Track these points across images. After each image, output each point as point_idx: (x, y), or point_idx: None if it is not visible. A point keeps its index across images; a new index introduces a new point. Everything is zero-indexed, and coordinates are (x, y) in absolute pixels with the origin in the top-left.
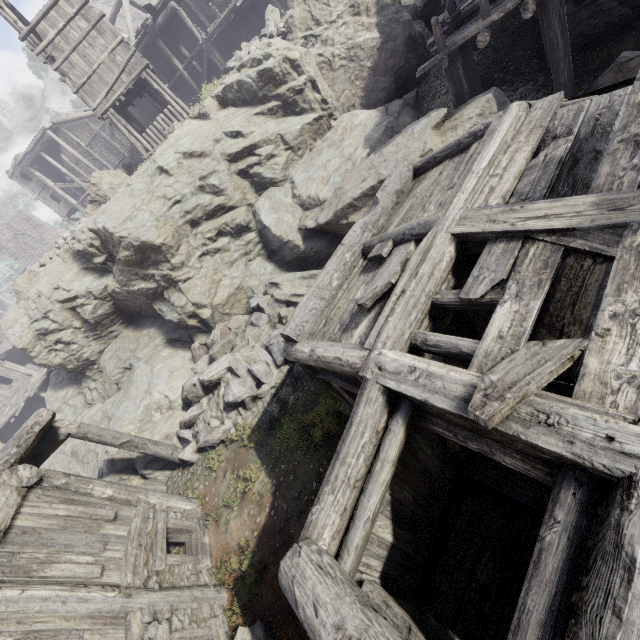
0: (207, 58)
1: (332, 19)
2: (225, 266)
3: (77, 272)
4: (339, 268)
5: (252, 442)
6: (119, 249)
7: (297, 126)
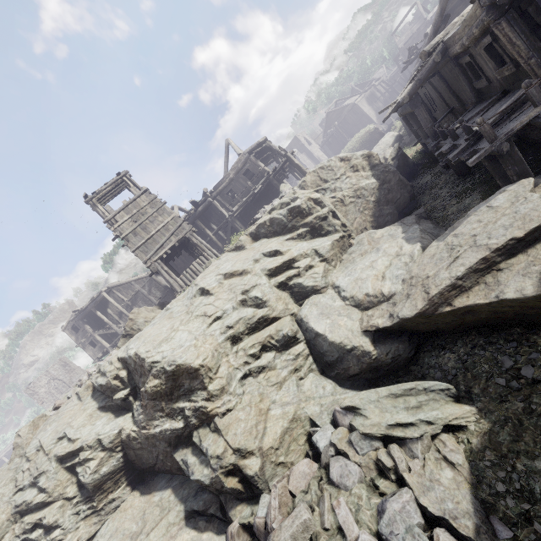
0: (231, 226)
1: (336, 177)
2: (272, 388)
3: (91, 413)
4: None
5: None
6: (147, 377)
7: (328, 242)
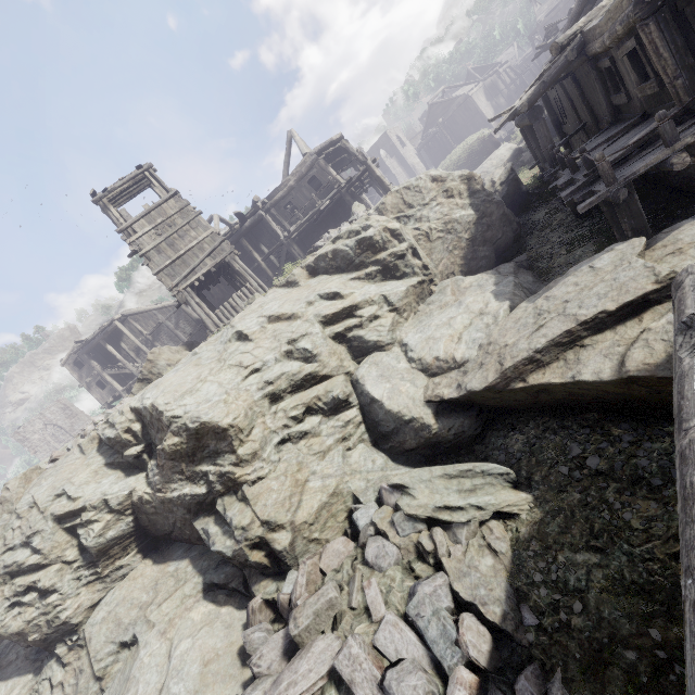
0: (286, 251)
1: (425, 202)
2: (314, 458)
3: (97, 469)
4: None
5: None
6: (166, 434)
7: (401, 287)
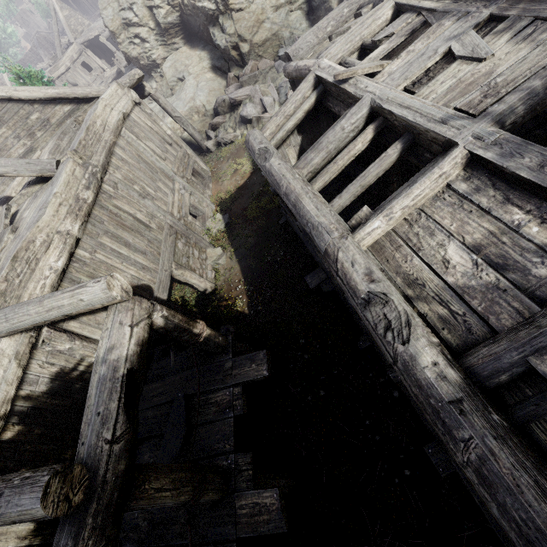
0: None
1: None
2: (271, 9)
3: None
4: (336, 18)
5: None
6: None
7: None
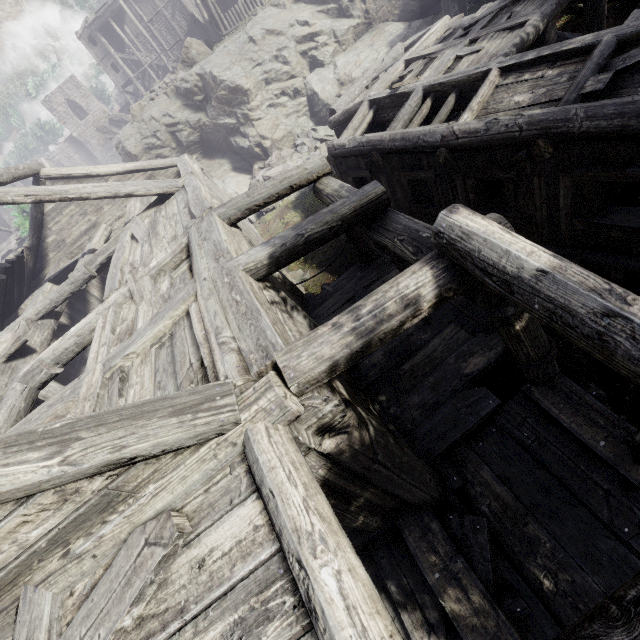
0: None
1: None
2: (283, 117)
3: (180, 106)
4: (360, 86)
5: (293, 205)
6: (218, 89)
7: (345, 26)
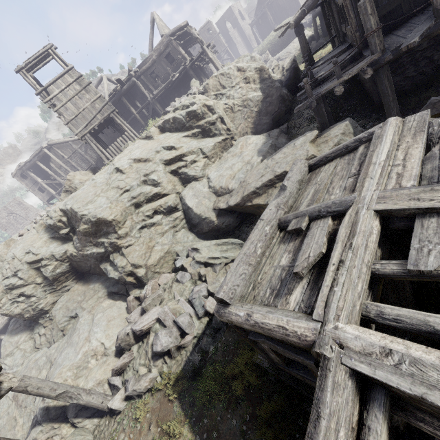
0: (152, 107)
1: (232, 85)
2: (158, 236)
3: (46, 240)
4: (261, 238)
5: (176, 392)
6: (80, 223)
7: (211, 143)
